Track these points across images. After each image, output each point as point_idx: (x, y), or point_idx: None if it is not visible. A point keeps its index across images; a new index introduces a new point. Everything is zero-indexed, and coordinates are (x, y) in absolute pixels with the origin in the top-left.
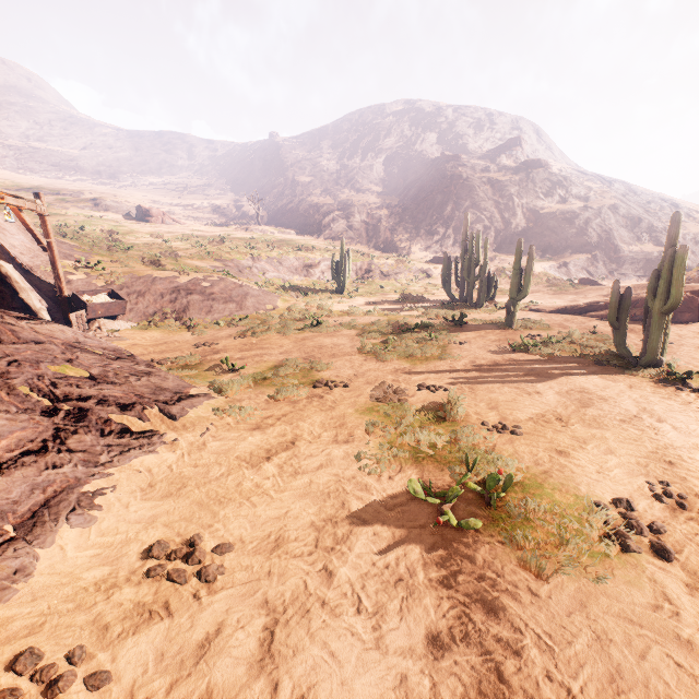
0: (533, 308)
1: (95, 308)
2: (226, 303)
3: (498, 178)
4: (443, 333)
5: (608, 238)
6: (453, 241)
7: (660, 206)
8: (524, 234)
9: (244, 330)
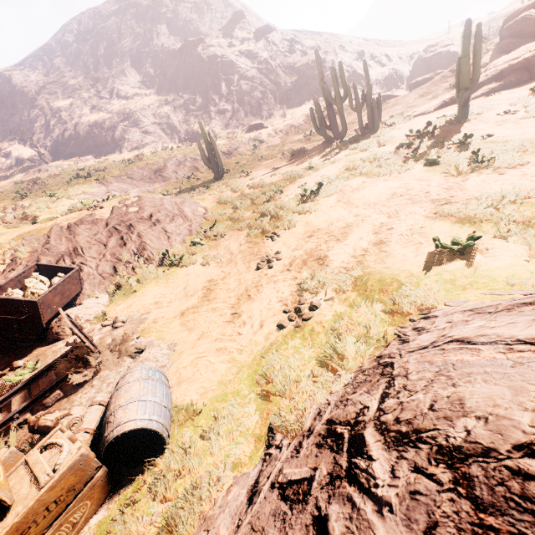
0: (416, 114)
1: (46, 301)
2: (173, 220)
3: (247, 49)
4: (443, 141)
5: (354, 71)
6: (244, 113)
7: (358, 43)
8: (294, 88)
9: (265, 228)
